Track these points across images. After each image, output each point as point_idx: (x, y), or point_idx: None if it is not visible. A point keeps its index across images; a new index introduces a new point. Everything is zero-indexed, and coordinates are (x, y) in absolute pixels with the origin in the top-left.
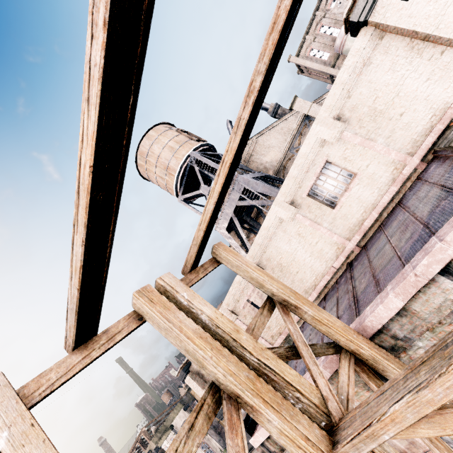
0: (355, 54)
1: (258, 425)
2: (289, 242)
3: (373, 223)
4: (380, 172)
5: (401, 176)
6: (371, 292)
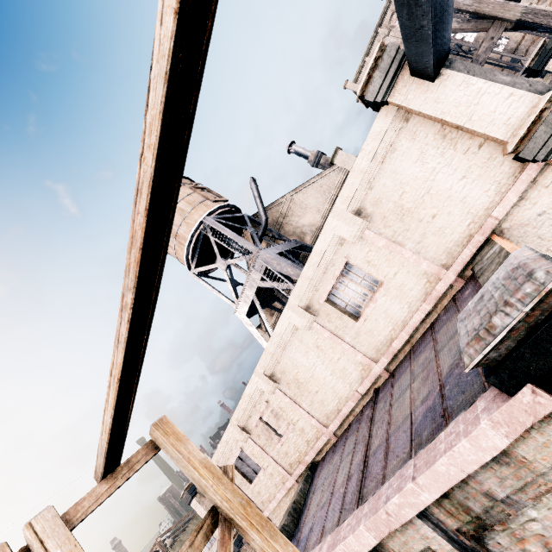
0: (376, 138)
1: None
2: (306, 354)
3: (403, 344)
4: (410, 283)
5: (435, 293)
6: (380, 462)
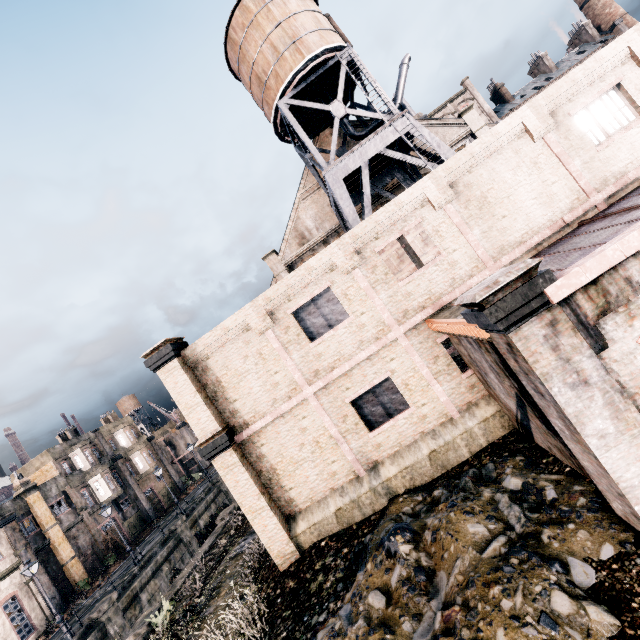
0: None
1: (566, 270)
2: (515, 169)
3: (634, 180)
4: None
5: None
6: None
